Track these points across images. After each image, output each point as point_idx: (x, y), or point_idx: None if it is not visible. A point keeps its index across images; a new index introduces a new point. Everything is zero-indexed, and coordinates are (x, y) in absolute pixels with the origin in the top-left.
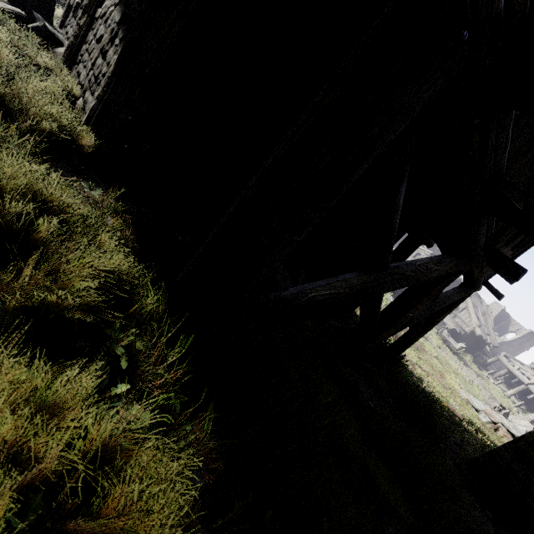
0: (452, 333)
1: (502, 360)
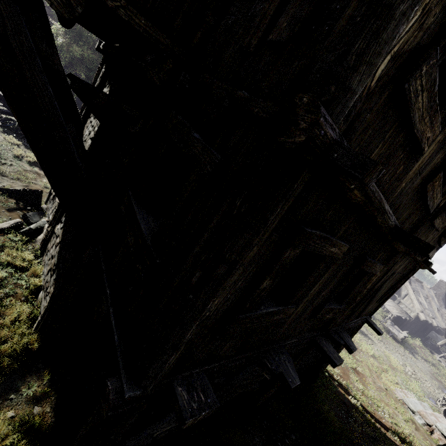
0: (399, 318)
1: None
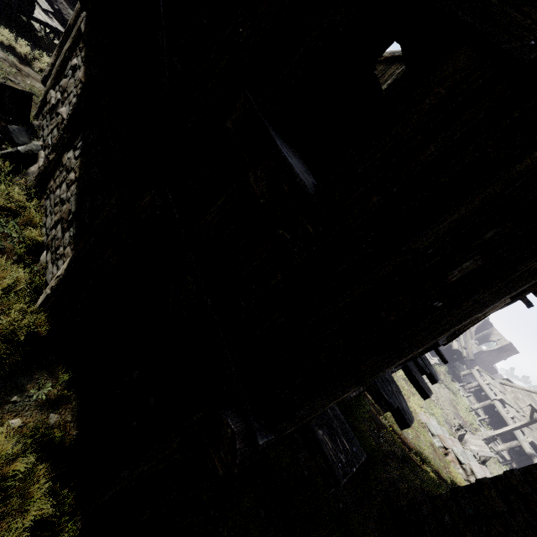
0: None
1: (475, 373)
